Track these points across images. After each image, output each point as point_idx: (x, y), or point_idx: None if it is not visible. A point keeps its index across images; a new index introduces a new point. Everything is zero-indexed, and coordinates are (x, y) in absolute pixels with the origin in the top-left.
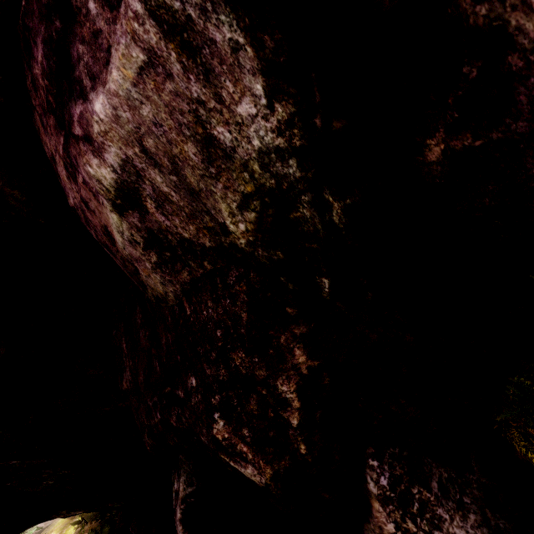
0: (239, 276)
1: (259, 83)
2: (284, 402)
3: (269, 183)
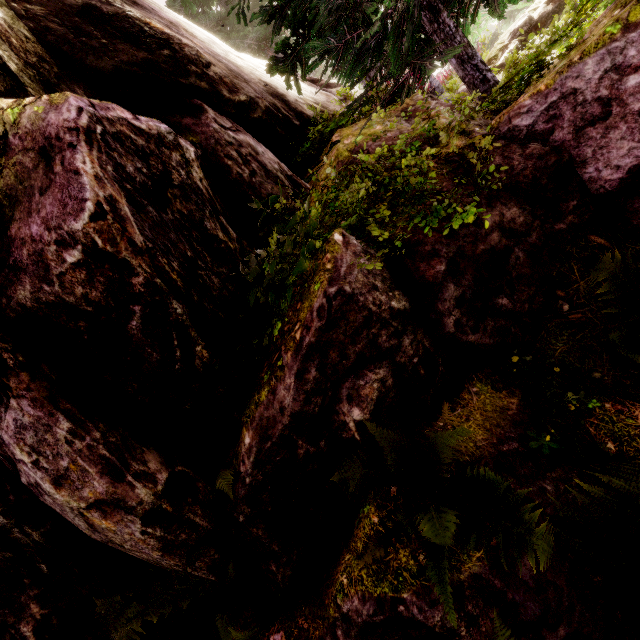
0: None
1: None
2: (25, 638)
3: None
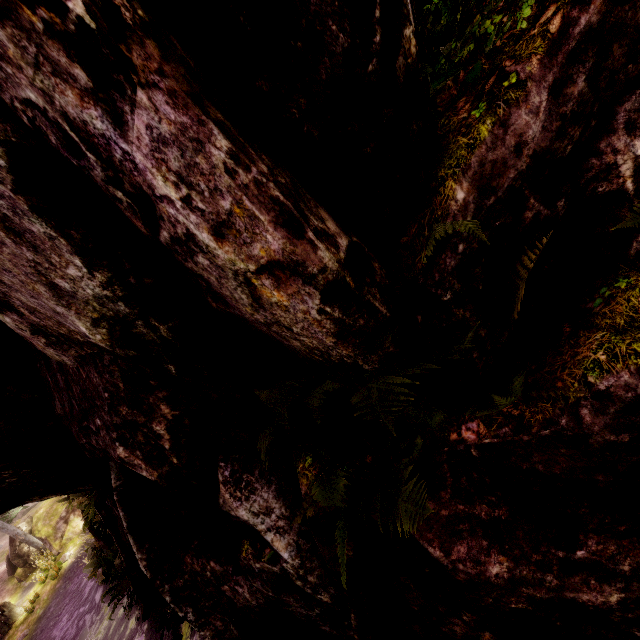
0: (112, 361)
1: (77, 259)
2: (159, 436)
3: (110, 314)
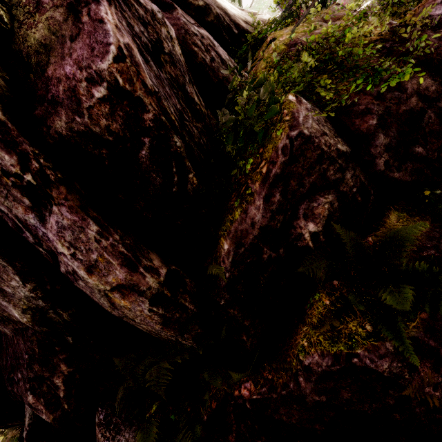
0: (33, 333)
1: (17, 277)
2: (57, 387)
3: (33, 306)
